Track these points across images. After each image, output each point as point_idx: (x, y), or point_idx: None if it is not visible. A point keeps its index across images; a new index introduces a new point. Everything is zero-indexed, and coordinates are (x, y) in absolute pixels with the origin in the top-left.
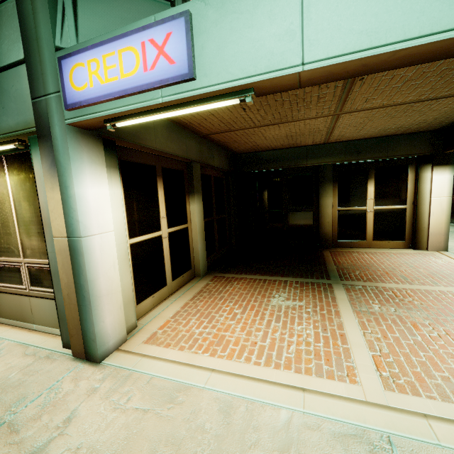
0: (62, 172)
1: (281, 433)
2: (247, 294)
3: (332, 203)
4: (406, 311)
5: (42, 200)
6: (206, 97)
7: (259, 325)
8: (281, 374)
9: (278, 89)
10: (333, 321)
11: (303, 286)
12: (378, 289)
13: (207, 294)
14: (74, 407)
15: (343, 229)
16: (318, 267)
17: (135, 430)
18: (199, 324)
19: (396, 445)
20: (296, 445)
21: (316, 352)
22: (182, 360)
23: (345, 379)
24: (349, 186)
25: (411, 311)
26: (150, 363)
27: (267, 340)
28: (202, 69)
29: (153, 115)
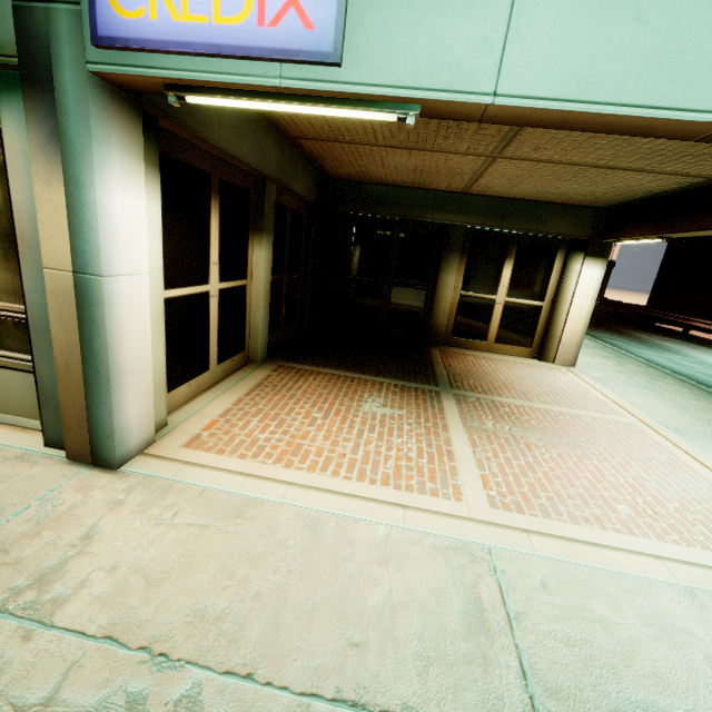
0: (71, 157)
1: (379, 548)
2: (330, 395)
3: (454, 283)
4: (522, 430)
5: (18, 198)
6: (350, 98)
7: (349, 434)
8: (377, 491)
9: (451, 115)
10: (440, 436)
11: (405, 391)
12: (494, 403)
13: (271, 390)
14: (91, 522)
15: (462, 322)
16: (424, 369)
17: (194, 547)
18: (264, 428)
19: (496, 556)
20: (395, 558)
21: (418, 469)
22: (246, 470)
23: (450, 497)
24: (481, 263)
25: (527, 430)
26: (198, 472)
27: (359, 453)
28: (354, 54)
29: (257, 102)
